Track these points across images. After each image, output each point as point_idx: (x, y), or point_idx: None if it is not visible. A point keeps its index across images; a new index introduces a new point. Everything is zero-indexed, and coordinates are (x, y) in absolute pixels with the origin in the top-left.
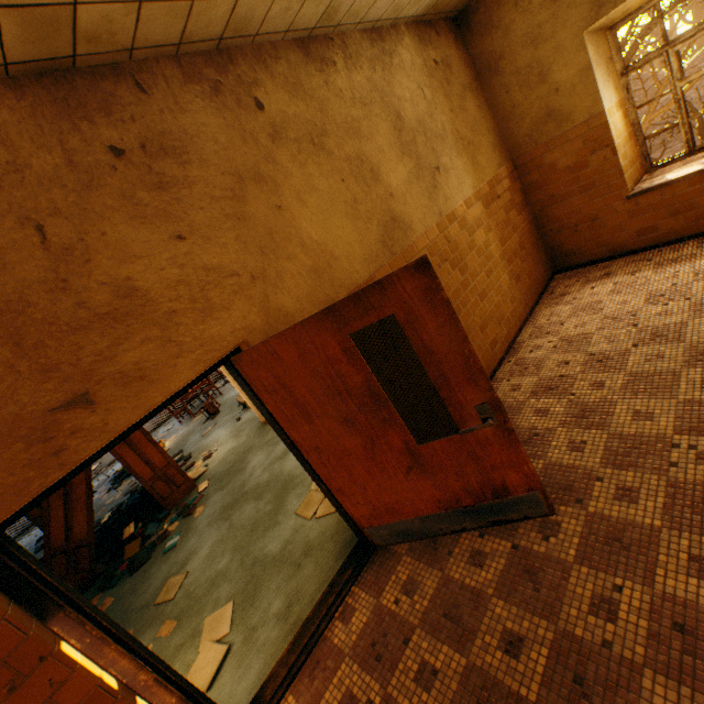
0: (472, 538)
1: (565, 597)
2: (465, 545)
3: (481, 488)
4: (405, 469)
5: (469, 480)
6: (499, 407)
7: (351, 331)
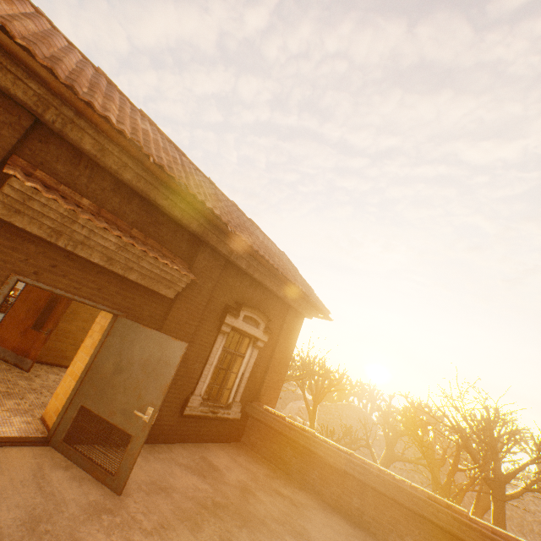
0: (6, 364)
1: (2, 373)
2: (3, 363)
3: (26, 351)
4: (22, 331)
5: (27, 346)
6: (52, 332)
7: (54, 294)
